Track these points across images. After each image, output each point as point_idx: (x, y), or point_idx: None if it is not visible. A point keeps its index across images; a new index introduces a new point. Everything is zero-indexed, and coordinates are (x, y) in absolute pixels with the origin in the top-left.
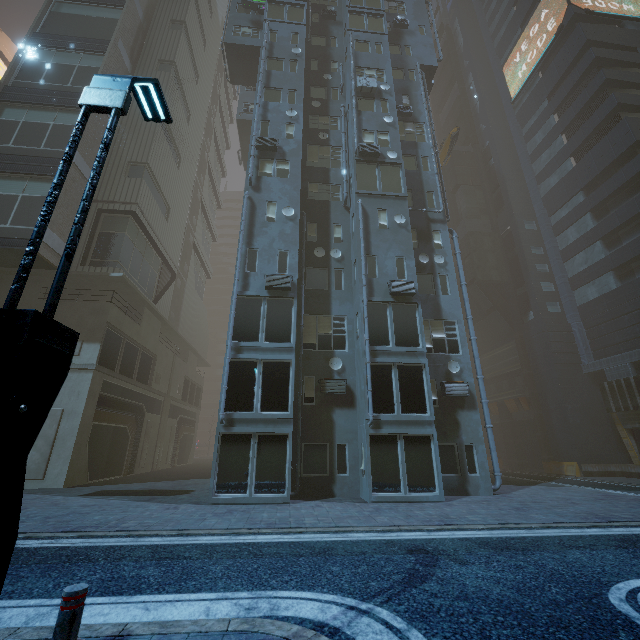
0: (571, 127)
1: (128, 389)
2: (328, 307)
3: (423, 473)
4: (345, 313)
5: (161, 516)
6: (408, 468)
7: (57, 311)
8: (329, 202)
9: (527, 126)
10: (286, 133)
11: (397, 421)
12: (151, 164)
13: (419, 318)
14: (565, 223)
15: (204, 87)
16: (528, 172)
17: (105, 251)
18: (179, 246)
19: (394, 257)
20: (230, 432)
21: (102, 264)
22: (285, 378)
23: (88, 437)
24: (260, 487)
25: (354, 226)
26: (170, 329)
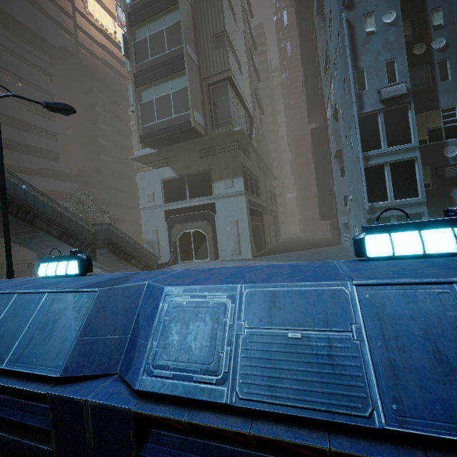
0: None
1: (255, 202)
2: (435, 102)
3: None
4: (455, 102)
5: None
6: None
7: (211, 163)
8: None
9: None
10: None
11: None
12: (227, 30)
13: None
14: None
15: None
16: None
17: (221, 115)
18: (249, 95)
19: None
20: (373, 217)
21: (222, 125)
22: (411, 172)
23: (251, 232)
24: None
25: None
26: (260, 159)
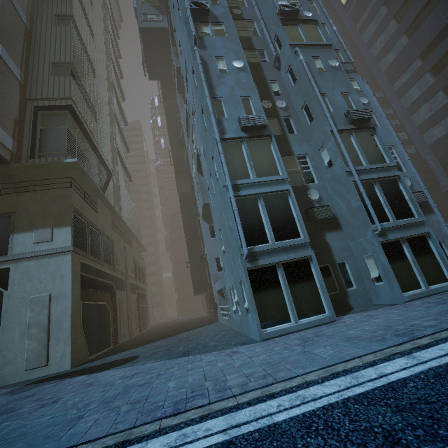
0: (400, 12)
1: (100, 270)
2: (289, 149)
3: (432, 267)
4: (305, 152)
5: (246, 362)
6: (419, 266)
7: (17, 204)
8: (260, 63)
9: (360, 22)
10: (210, 1)
11: (396, 227)
12: (74, 65)
13: (379, 139)
14: (407, 86)
15: (97, 15)
16: (368, 56)
17: (51, 145)
18: (108, 148)
19: (340, 93)
20: (255, 266)
21: (51, 157)
22: (287, 208)
23: (80, 316)
24: (301, 313)
25: (295, 74)
26: (117, 218)
